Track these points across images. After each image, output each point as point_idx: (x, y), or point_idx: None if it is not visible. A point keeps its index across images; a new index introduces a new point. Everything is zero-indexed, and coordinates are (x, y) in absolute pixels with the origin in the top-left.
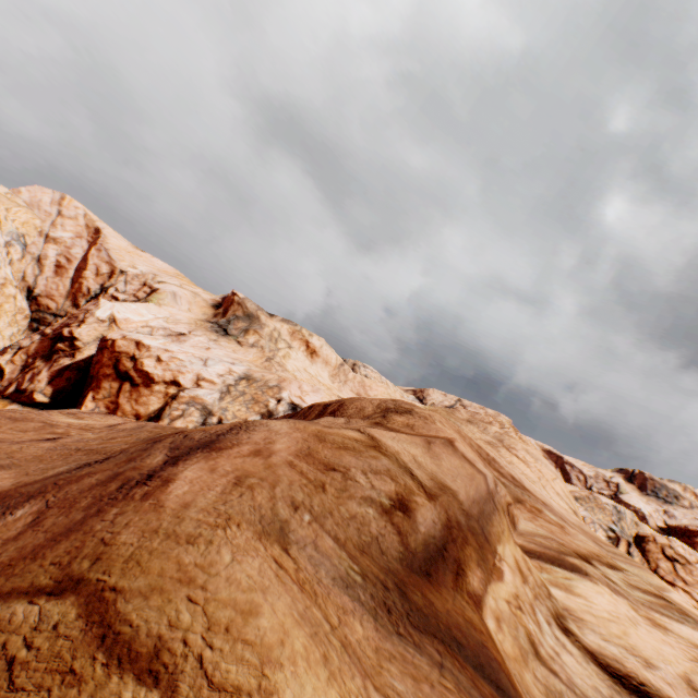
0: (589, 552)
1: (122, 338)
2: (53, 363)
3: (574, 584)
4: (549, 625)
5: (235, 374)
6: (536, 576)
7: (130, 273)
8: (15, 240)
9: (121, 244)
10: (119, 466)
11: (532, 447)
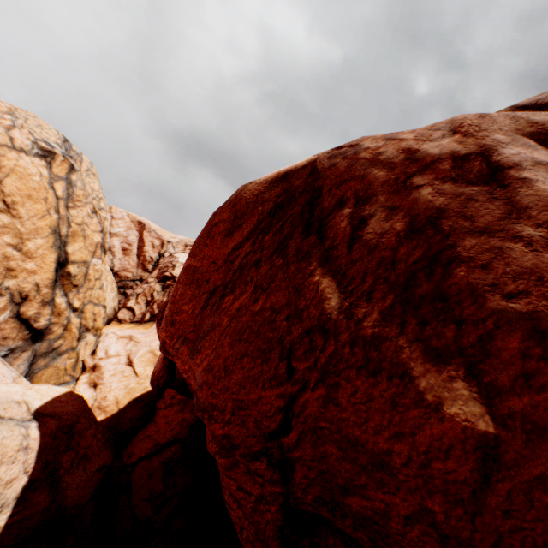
0: None
1: None
2: (169, 294)
3: None
4: None
5: None
6: None
7: (173, 241)
8: None
9: (158, 227)
10: None
11: None
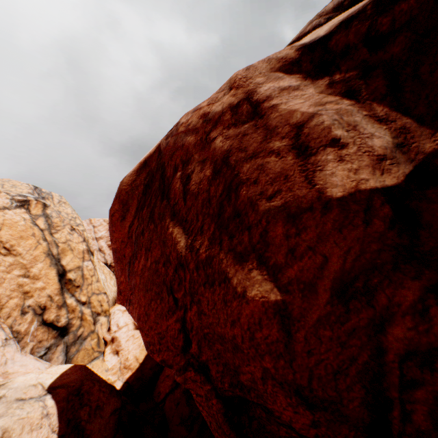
0: None
1: None
2: None
3: None
4: None
5: None
6: None
7: None
8: None
9: None
10: None
11: None
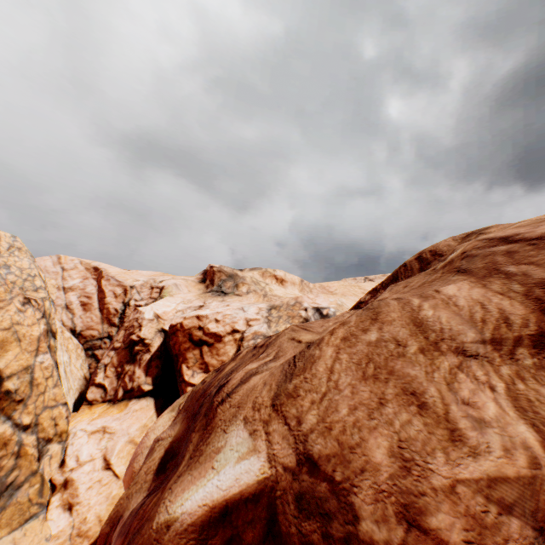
0: None
1: (184, 319)
2: (140, 362)
3: None
4: None
5: (263, 309)
6: None
7: (137, 285)
8: None
9: (117, 270)
10: (490, 257)
11: None
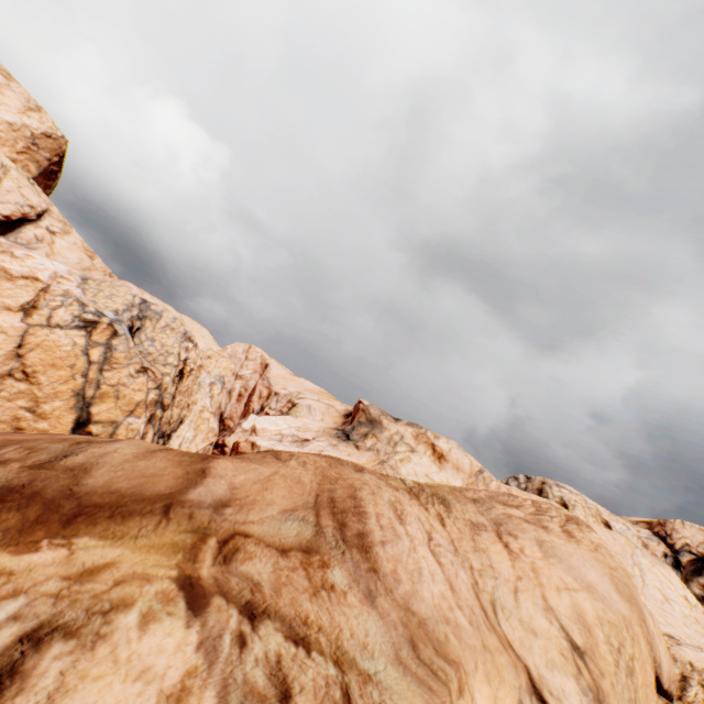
0: (298, 616)
1: (245, 441)
2: None
3: (165, 619)
4: (12, 619)
5: None
6: (120, 591)
7: (281, 393)
8: (218, 380)
9: (280, 373)
10: None
11: (584, 546)
